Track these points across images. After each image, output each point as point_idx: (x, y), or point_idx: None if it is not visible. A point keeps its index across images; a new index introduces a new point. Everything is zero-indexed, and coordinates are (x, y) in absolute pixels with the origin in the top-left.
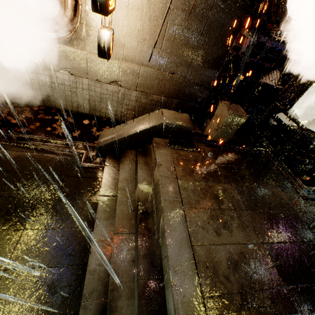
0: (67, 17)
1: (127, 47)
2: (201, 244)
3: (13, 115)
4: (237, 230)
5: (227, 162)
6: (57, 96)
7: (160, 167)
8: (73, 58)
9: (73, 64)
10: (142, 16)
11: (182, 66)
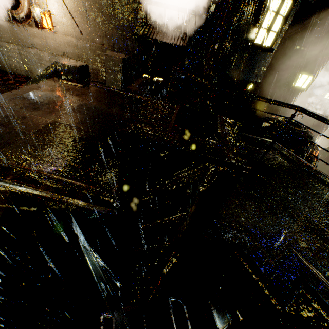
0: (26, 7)
1: (66, 25)
2: (1, 106)
3: (2, 77)
4: (42, 112)
5: (101, 96)
6: (32, 67)
7: (34, 85)
8: (36, 37)
9: (37, 41)
10: (69, 0)
11: (108, 38)
